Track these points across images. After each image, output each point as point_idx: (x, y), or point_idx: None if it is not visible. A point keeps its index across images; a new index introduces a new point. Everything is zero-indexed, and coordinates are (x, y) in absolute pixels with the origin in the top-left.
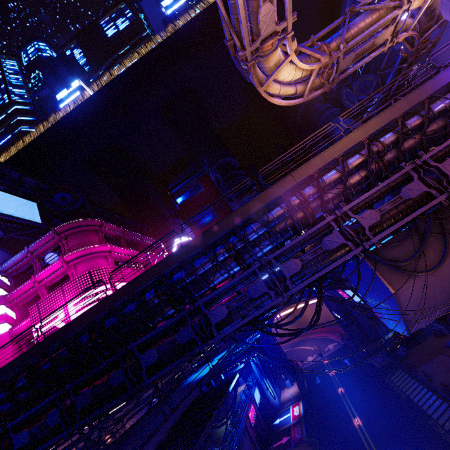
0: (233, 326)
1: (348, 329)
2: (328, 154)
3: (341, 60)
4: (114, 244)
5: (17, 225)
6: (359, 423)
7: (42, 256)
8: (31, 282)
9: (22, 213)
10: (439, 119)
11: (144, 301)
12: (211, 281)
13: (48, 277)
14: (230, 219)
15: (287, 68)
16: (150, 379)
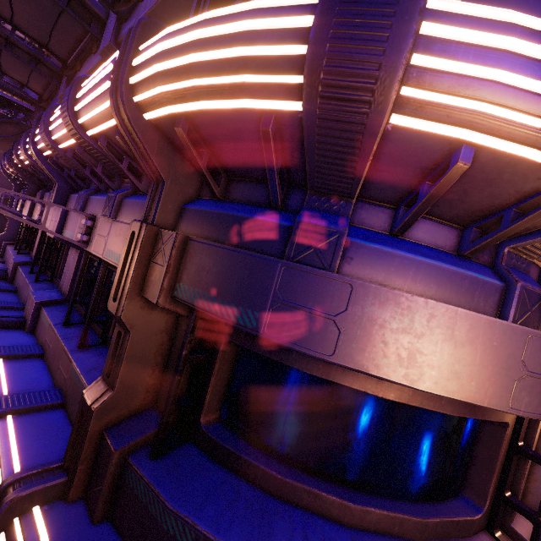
0: None
1: None
2: None
3: None
4: None
5: None
6: None
7: None
8: None
9: None
10: None
11: None
12: None
13: None
14: None
15: None
16: None
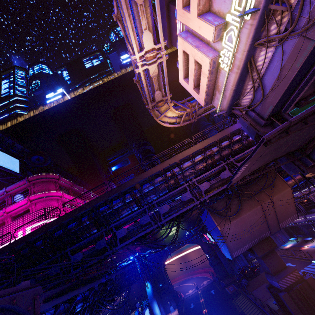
0: (129, 240)
1: (215, 268)
2: (185, 153)
3: (197, 111)
4: (64, 192)
5: (3, 172)
6: None
7: (14, 195)
8: (2, 212)
9: (9, 165)
10: (239, 143)
11: (81, 222)
12: (121, 214)
13: (15, 209)
14: (135, 179)
15: (171, 112)
16: (75, 271)
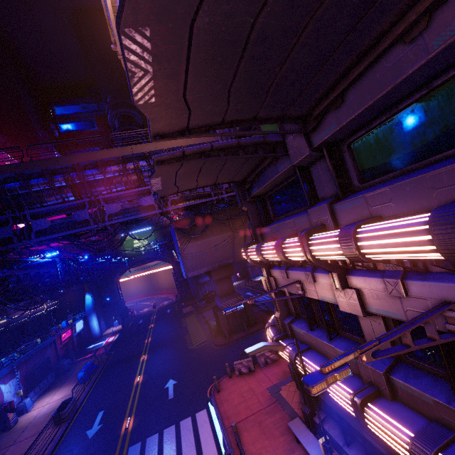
0: (51, 235)
1: (181, 289)
2: (160, 144)
3: None
4: None
5: None
6: (149, 341)
7: None
8: None
9: None
10: None
11: None
12: (45, 200)
13: None
14: (74, 157)
15: None
16: None
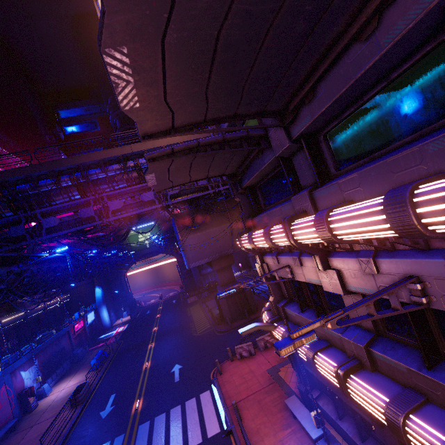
0: (60, 232)
1: (185, 280)
2: (157, 142)
3: None
4: None
5: None
6: (156, 329)
7: None
8: None
9: None
10: None
11: None
12: (53, 199)
13: None
14: (78, 158)
15: None
16: None
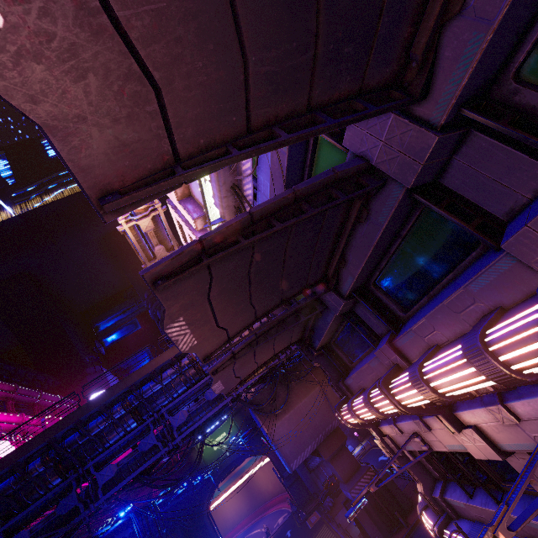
0: (119, 484)
1: (292, 489)
2: None
3: None
4: None
5: None
6: None
7: None
8: None
9: None
10: None
11: (26, 471)
12: (106, 440)
13: None
14: (129, 379)
15: None
16: None
